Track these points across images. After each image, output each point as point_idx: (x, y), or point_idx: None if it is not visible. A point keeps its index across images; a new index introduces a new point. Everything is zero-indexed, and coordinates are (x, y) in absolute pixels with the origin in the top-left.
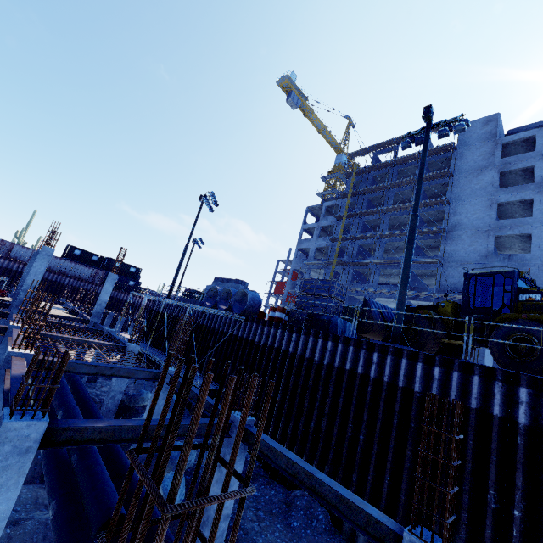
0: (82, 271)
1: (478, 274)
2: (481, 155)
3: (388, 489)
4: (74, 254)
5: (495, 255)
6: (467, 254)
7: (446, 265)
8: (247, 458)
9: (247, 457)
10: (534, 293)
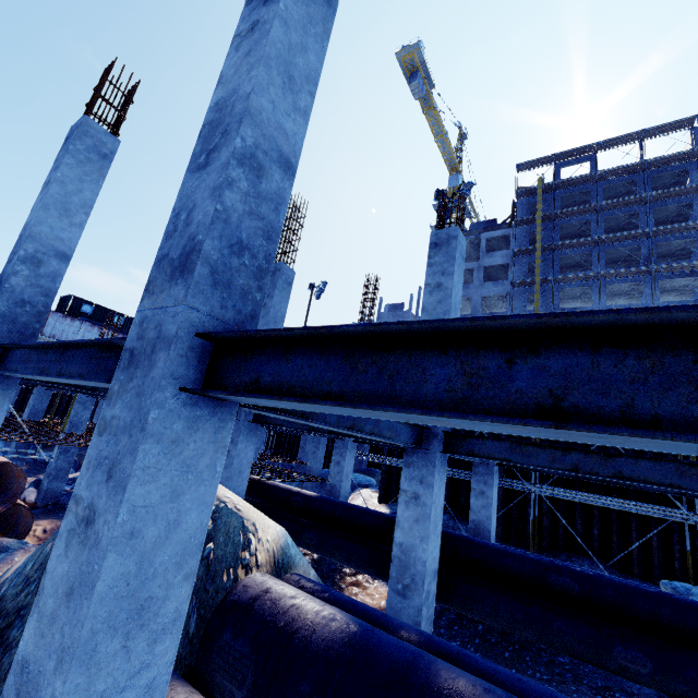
0: None
1: None
2: None
3: None
4: (81, 313)
5: None
6: None
7: None
8: None
9: None
10: None
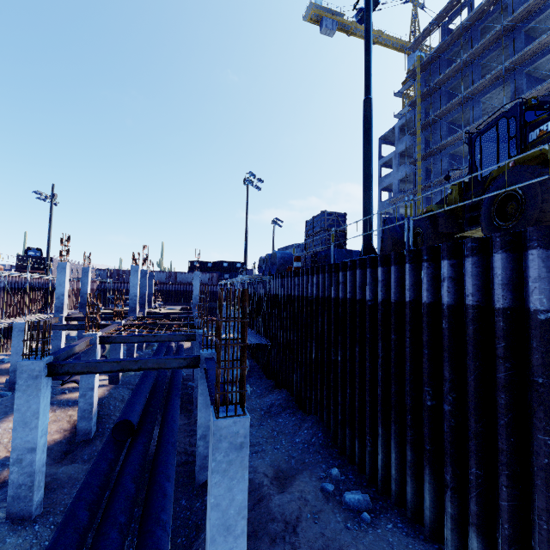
0: (202, 278)
1: (481, 131)
2: None
3: (359, 403)
4: (194, 267)
5: None
6: None
7: None
8: (283, 395)
9: (283, 394)
10: (546, 121)
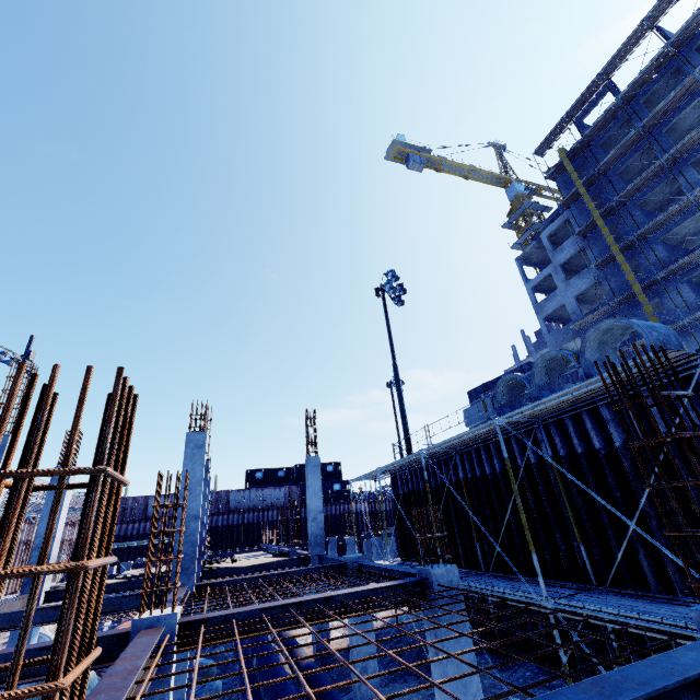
0: (273, 497)
1: None
2: None
3: None
4: (257, 480)
5: None
6: None
7: None
8: None
9: None
10: None
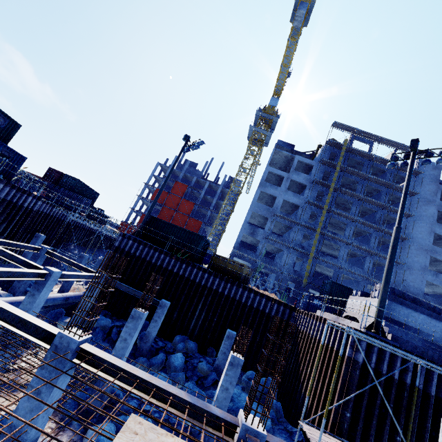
0: None
1: None
2: (429, 191)
3: None
4: None
5: (429, 270)
6: (413, 263)
7: (399, 265)
8: None
9: None
10: None
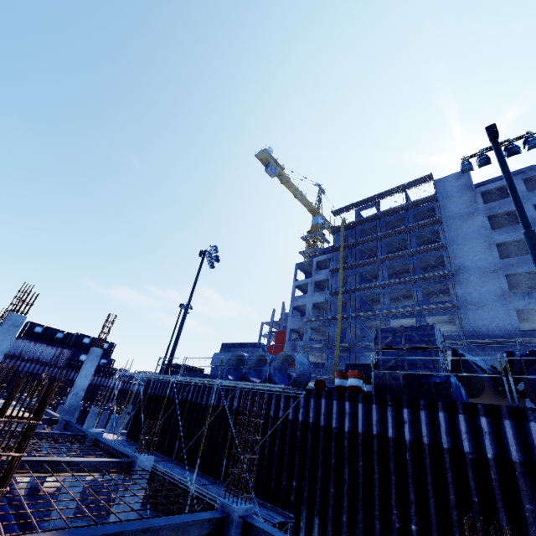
0: (43, 352)
1: None
2: (464, 203)
3: None
4: (34, 333)
5: (512, 294)
6: (482, 296)
7: (463, 308)
8: None
9: None
10: None
